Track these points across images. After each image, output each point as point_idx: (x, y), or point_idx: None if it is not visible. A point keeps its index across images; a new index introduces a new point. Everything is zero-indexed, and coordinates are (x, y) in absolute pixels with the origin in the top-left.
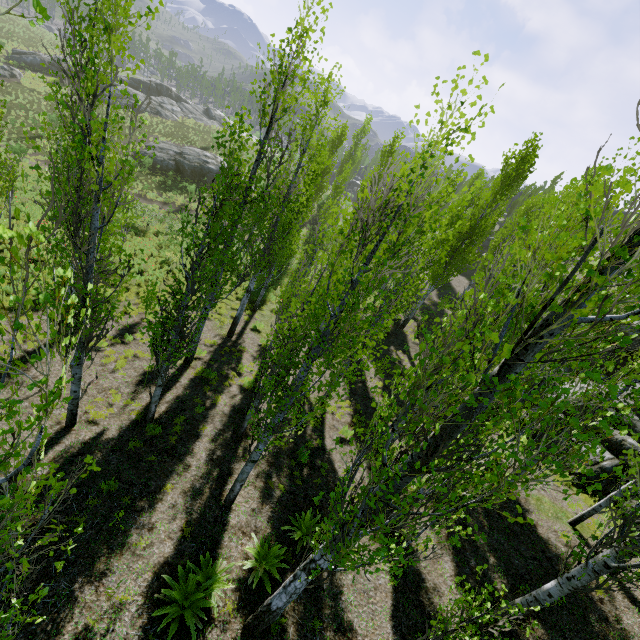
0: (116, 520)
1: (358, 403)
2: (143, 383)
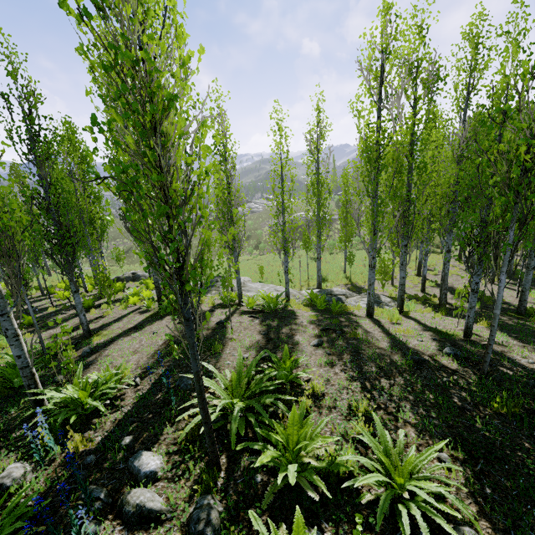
0: None
1: None
2: None
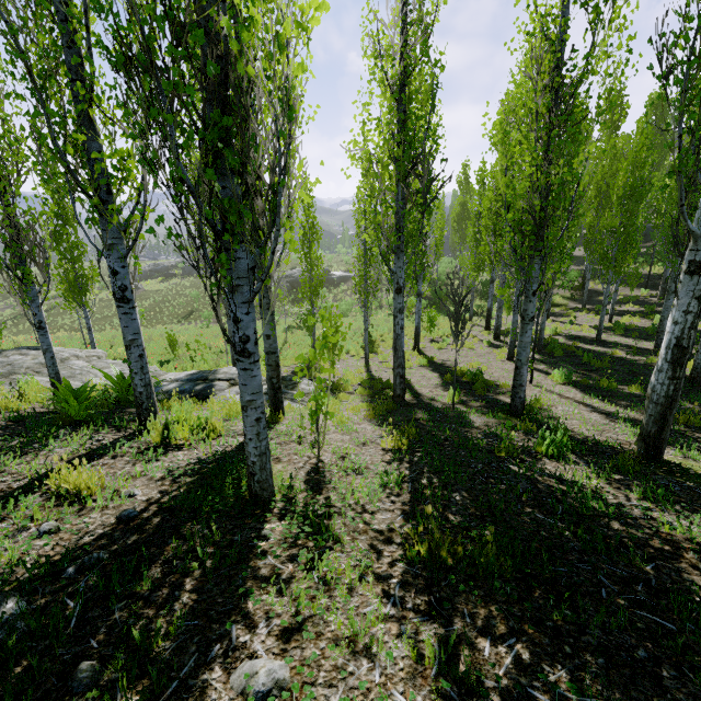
0: (618, 363)
1: (635, 315)
2: (498, 348)
